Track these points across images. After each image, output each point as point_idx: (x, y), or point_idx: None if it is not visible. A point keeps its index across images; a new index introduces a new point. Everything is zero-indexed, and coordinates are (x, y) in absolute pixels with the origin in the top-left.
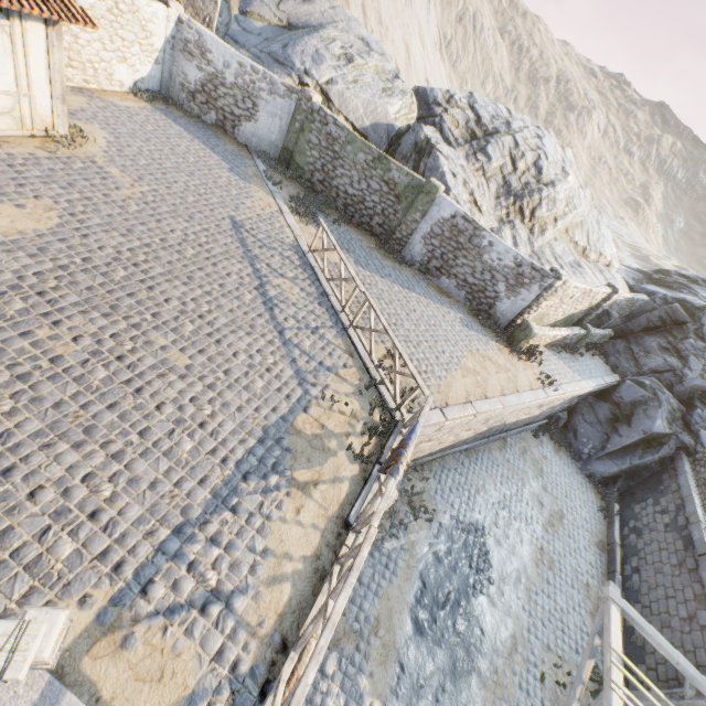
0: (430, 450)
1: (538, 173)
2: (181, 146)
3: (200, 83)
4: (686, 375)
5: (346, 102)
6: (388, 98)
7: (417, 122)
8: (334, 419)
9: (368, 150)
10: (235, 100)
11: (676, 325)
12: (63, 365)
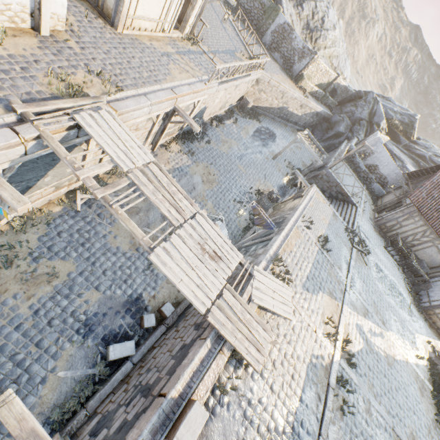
0: (263, 104)
1: (322, 24)
2: None
3: None
4: (355, 113)
5: None
6: None
7: None
8: (243, 59)
9: None
10: None
11: (359, 99)
12: None
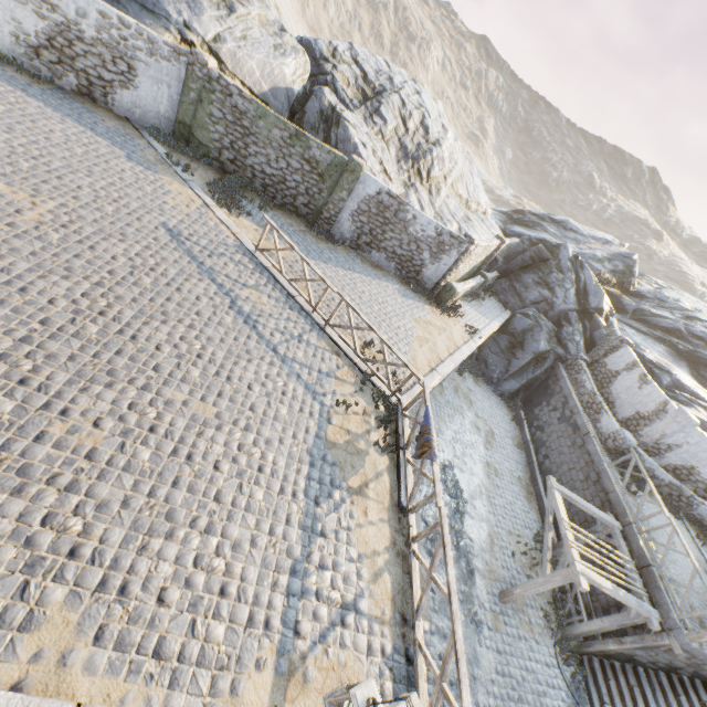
0: None
1: (426, 133)
2: (55, 131)
3: (44, 35)
4: (555, 303)
5: (240, 63)
6: (283, 58)
7: (308, 81)
8: (353, 422)
9: (284, 126)
10: (102, 61)
11: (542, 262)
12: (103, 459)
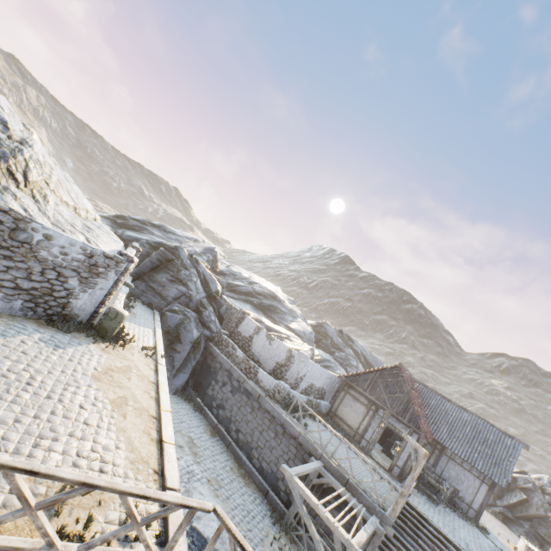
0: None
1: (5, 127)
2: None
3: None
4: (192, 295)
5: None
6: None
7: None
8: None
9: None
10: None
11: (169, 262)
12: None
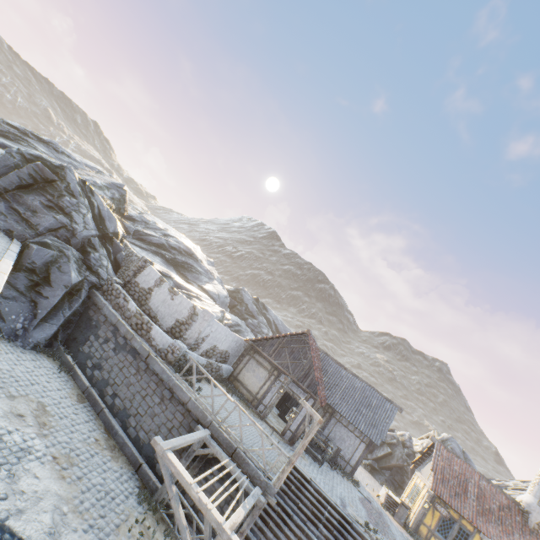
0: None
1: None
2: None
3: None
4: (77, 229)
5: None
6: None
7: None
8: None
9: None
10: None
11: (48, 183)
12: None
